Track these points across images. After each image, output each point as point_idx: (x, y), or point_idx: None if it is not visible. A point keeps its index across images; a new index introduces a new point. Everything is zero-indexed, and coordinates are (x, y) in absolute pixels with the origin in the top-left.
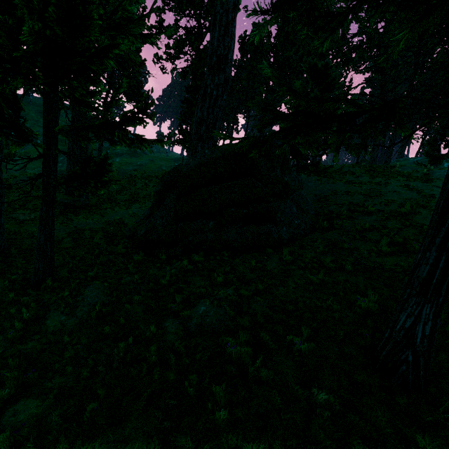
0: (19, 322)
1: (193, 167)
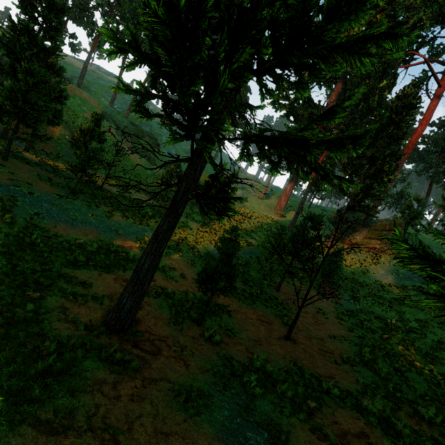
0: (349, 254)
1: (379, 224)
